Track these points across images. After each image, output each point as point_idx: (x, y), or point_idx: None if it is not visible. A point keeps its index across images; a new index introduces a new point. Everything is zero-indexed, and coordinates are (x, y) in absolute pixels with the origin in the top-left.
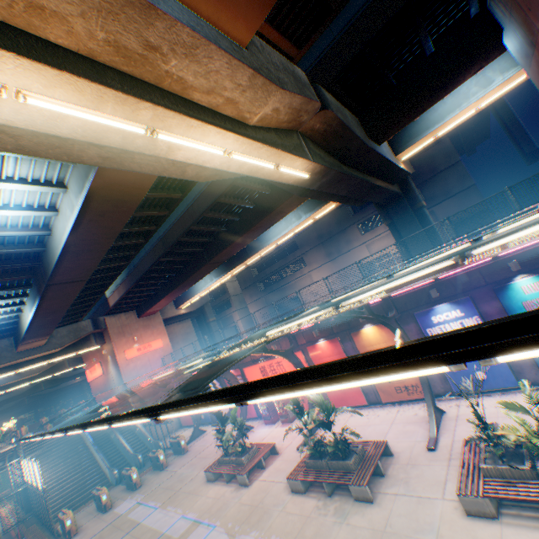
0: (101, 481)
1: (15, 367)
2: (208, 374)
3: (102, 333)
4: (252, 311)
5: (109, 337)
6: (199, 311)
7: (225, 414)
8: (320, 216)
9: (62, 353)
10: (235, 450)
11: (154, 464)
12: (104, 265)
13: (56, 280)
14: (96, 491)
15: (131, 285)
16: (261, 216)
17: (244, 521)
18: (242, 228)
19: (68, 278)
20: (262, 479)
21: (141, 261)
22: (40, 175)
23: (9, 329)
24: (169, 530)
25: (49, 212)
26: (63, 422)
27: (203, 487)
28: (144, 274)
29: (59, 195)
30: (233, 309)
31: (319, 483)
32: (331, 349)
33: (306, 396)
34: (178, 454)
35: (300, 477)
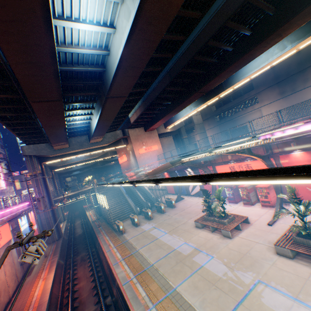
0: (131, 211)
1: (89, 151)
2: None
3: (126, 139)
4: (208, 135)
5: (130, 141)
6: (177, 131)
7: (209, 192)
8: (305, 45)
9: (109, 147)
10: (217, 215)
11: (157, 209)
12: (133, 90)
13: (110, 94)
14: (131, 216)
15: (144, 108)
16: (257, 41)
17: (237, 262)
18: (233, 58)
19: (117, 93)
20: (241, 237)
21: (151, 91)
22: None
23: (85, 131)
24: (179, 249)
25: (109, 29)
26: (119, 179)
27: (193, 230)
28: (153, 100)
29: (116, 11)
30: (195, 133)
31: (306, 256)
32: (307, 159)
33: None
34: (169, 207)
35: (290, 248)
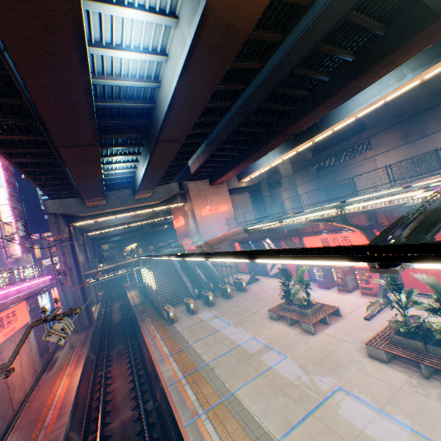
0: (186, 294)
1: (133, 210)
2: (430, 216)
3: (184, 195)
4: (300, 192)
5: (190, 198)
6: (255, 186)
7: (289, 272)
8: (432, 74)
9: (160, 205)
10: (298, 303)
11: (222, 293)
12: (193, 131)
13: (161, 137)
14: (185, 300)
15: (209, 155)
16: (361, 70)
17: (316, 364)
18: (329, 91)
19: (170, 136)
20: (327, 334)
21: (219, 132)
22: (154, 1)
23: (129, 183)
24: (244, 345)
25: (160, 57)
26: (169, 250)
27: (266, 321)
28: (221, 144)
29: (169, 35)
30: (282, 189)
31: (405, 360)
32: None
33: (413, 276)
34: (238, 291)
35: (384, 349)
